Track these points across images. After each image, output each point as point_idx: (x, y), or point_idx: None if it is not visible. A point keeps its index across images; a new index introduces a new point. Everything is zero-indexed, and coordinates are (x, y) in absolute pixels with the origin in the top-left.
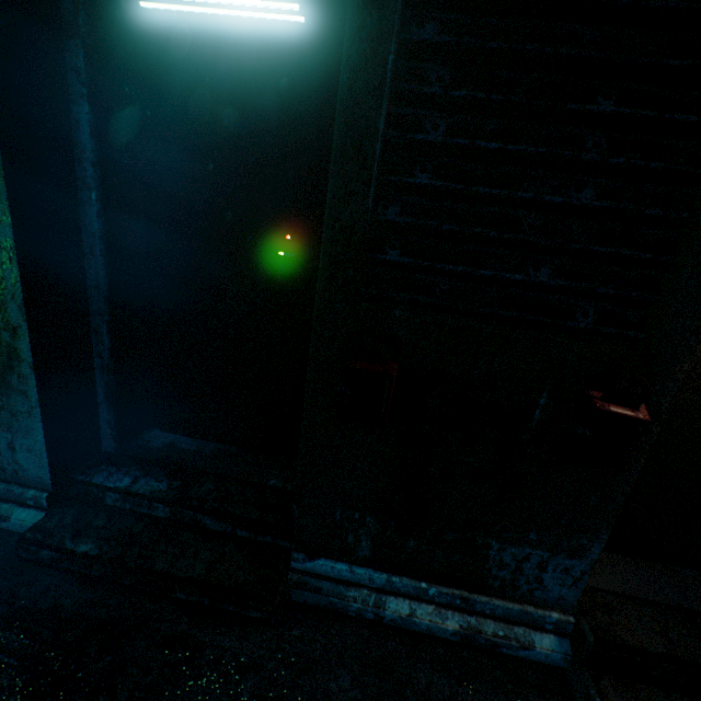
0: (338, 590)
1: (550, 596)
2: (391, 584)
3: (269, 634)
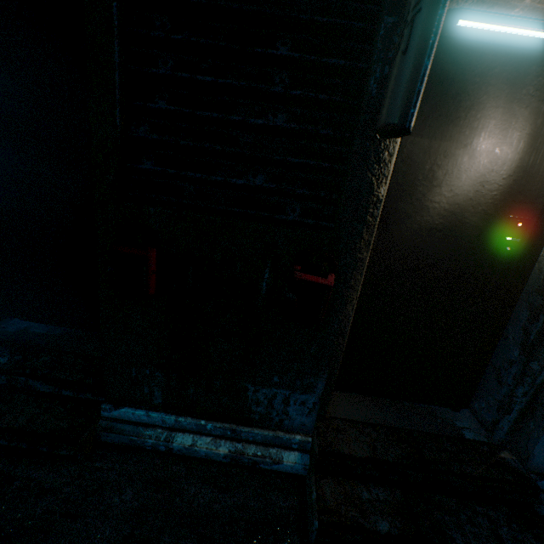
0: (138, 431)
1: (295, 424)
2: (179, 423)
3: (75, 467)
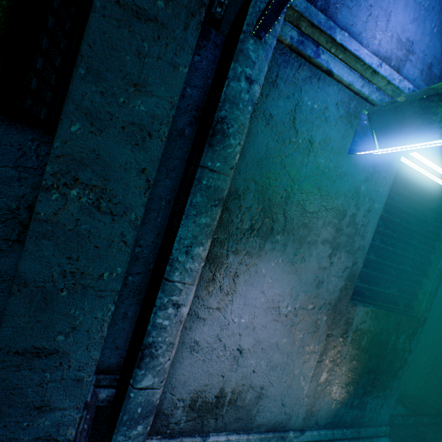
0: None
1: None
2: None
3: None
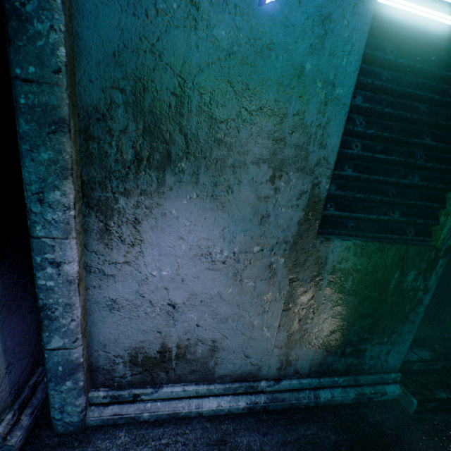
0: None
1: None
2: None
3: None
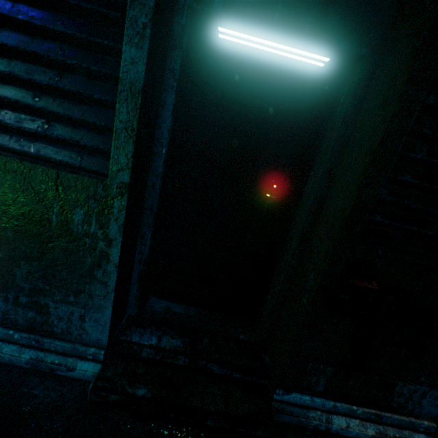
0: (303, 413)
1: (423, 411)
2: (335, 407)
3: None
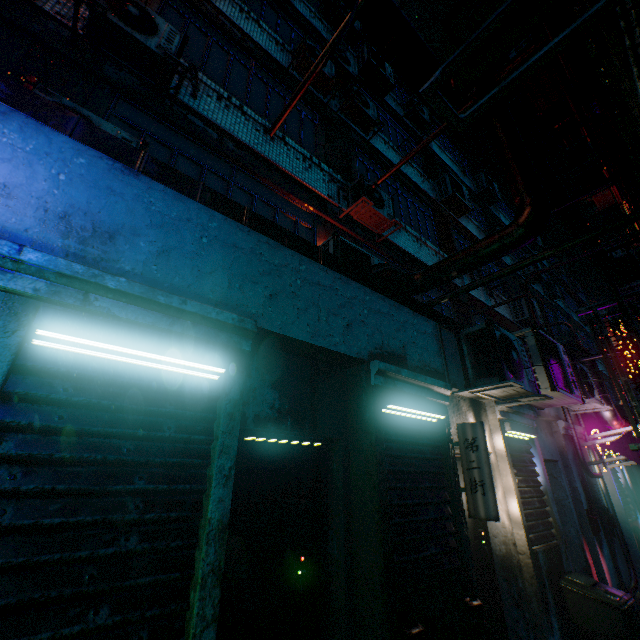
0: None
1: None
2: None
3: None
